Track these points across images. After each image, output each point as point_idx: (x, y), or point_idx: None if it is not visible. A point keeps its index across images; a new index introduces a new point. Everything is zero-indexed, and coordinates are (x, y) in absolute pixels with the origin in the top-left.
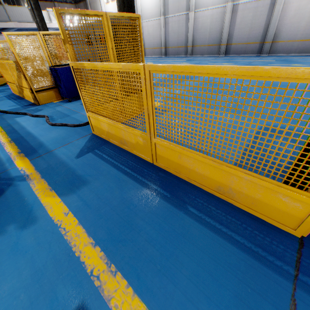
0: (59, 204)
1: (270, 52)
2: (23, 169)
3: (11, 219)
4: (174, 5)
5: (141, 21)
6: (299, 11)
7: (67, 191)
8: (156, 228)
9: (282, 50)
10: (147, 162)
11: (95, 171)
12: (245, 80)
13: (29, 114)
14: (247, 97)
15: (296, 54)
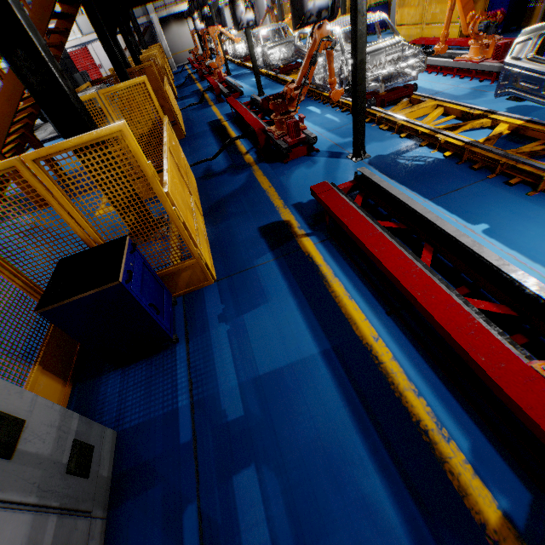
0: None
1: None
2: None
3: None
4: None
5: None
6: None
7: None
8: None
9: None
10: None
11: None
12: None
13: None
14: None
15: None
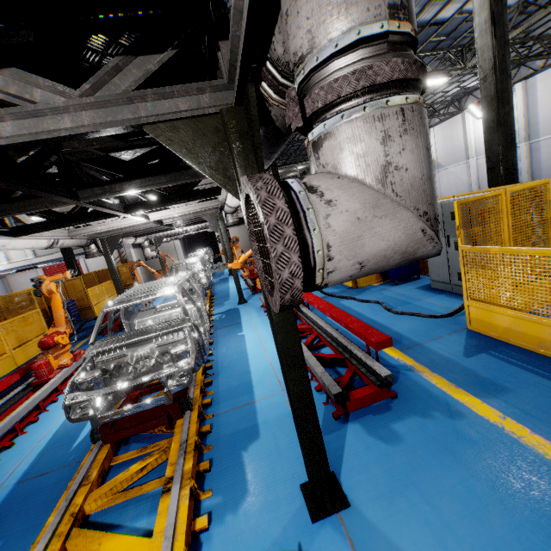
0: (482, 405)
1: None
2: (401, 359)
3: (429, 406)
4: (550, 121)
5: (475, 157)
6: None
7: (482, 392)
8: None
9: None
10: None
11: (510, 377)
12: None
13: (357, 298)
14: None
15: None
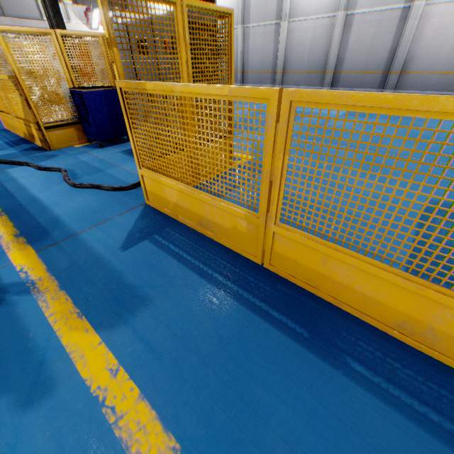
0: (98, 349)
1: (397, 86)
2: (25, 270)
3: (2, 382)
4: (258, 10)
5: None
6: (441, 30)
7: (110, 318)
8: (299, 410)
9: (415, 85)
10: (252, 263)
11: (159, 277)
12: (372, 126)
13: (34, 164)
14: (385, 152)
15: (434, 91)
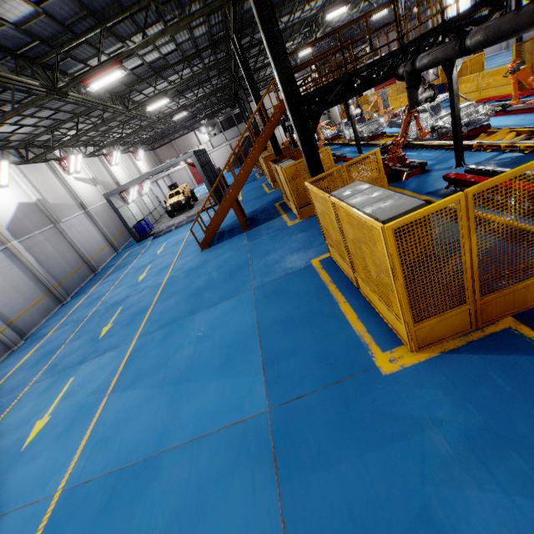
0: None
1: None
2: None
3: None
4: None
5: None
6: None
7: None
8: None
9: None
10: None
11: None
12: None
13: None
14: None
15: None
